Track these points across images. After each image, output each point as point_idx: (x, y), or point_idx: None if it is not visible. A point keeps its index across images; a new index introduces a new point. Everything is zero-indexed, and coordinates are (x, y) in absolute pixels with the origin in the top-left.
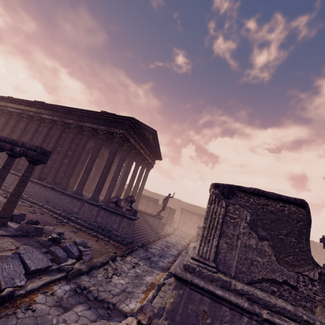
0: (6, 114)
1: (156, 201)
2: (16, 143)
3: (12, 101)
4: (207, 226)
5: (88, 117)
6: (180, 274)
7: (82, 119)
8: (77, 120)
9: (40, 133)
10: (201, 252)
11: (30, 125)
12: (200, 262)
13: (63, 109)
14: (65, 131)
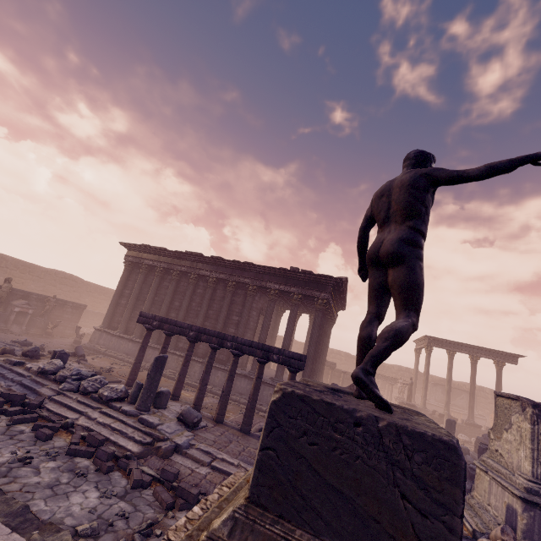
0: (144, 269)
1: (333, 366)
2: (269, 349)
3: (150, 251)
4: (535, 447)
5: (271, 274)
6: (529, 498)
7: (261, 277)
8: (256, 279)
9: (204, 297)
10: (536, 474)
11: (181, 284)
12: (538, 484)
13: (232, 264)
14: (237, 292)
